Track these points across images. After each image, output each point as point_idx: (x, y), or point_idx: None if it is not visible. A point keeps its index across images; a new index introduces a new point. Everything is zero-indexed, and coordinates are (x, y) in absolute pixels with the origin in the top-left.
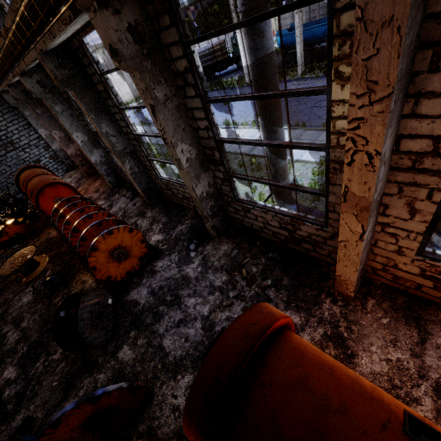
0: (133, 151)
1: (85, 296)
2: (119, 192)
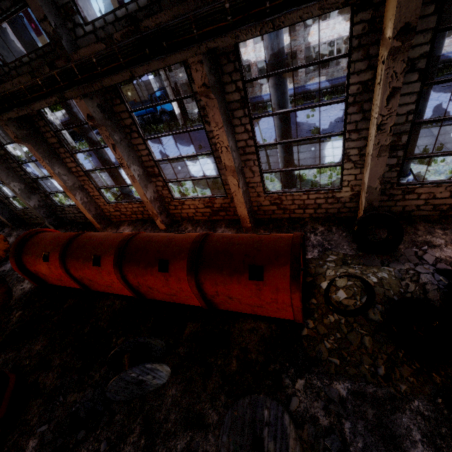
0: None
1: None
2: None
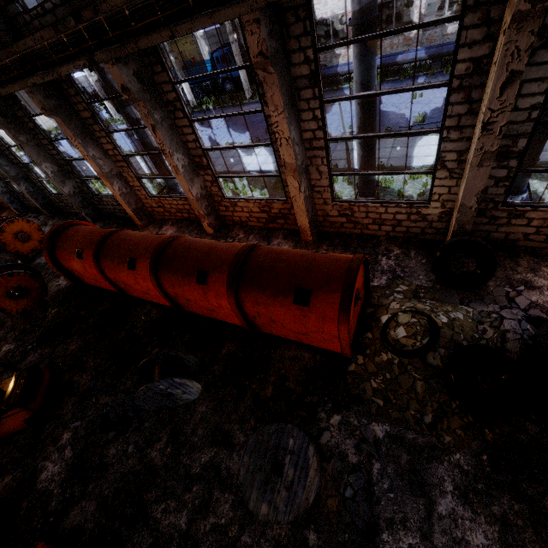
0: (26, 176)
1: (0, 253)
2: (26, 216)
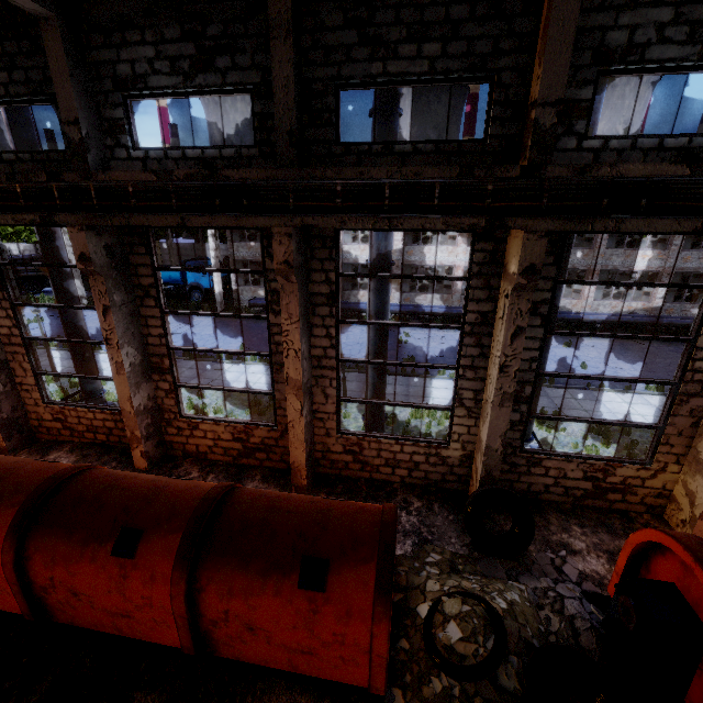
0: None
1: None
2: None
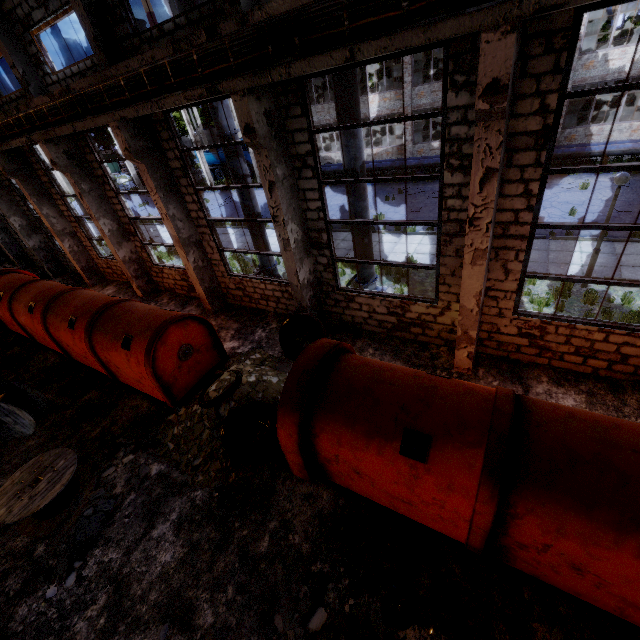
0: (5, 227)
1: None
2: (2, 266)
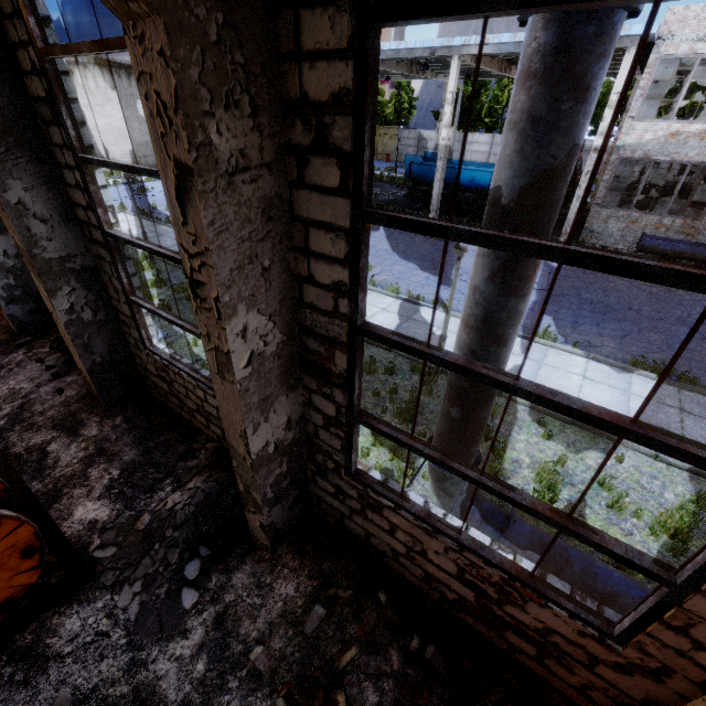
0: (92, 269)
1: None
2: (30, 347)
